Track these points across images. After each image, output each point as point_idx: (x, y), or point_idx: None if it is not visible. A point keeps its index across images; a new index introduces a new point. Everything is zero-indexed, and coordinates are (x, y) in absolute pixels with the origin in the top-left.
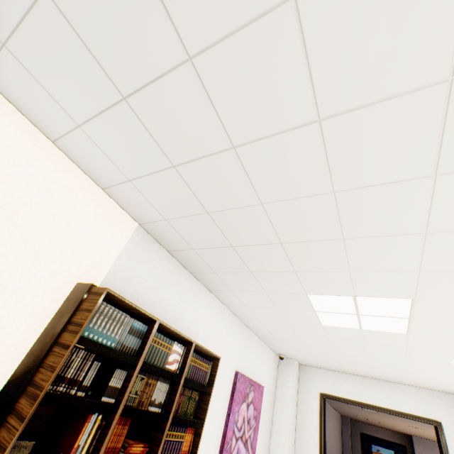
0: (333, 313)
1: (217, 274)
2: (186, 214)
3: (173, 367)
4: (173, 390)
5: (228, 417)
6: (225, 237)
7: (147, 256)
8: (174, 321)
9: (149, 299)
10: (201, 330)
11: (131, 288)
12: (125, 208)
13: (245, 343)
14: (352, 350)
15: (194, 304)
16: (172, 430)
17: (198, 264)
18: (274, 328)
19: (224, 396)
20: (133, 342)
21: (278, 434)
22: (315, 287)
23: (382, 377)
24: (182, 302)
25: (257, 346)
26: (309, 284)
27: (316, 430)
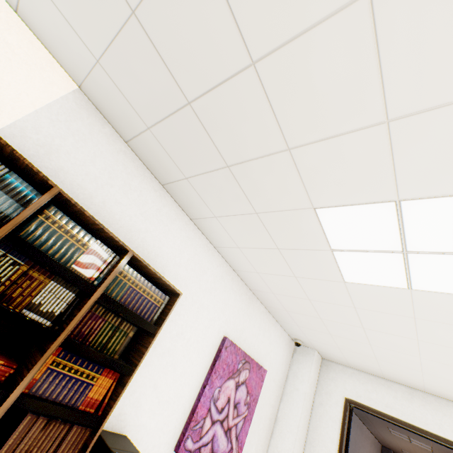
0: (361, 252)
1: (190, 183)
2: (112, 32)
3: (87, 274)
4: (81, 304)
5: (203, 389)
6: (174, 81)
7: (88, 134)
8: (126, 236)
9: (84, 190)
10: (172, 265)
11: (53, 163)
12: (53, 51)
13: (244, 308)
14: (396, 337)
15: (164, 228)
16: (70, 361)
17: (165, 163)
18: (282, 292)
19: (201, 361)
20: (4, 204)
21: (281, 436)
22: (326, 188)
23: (444, 394)
24: (144, 217)
25: (263, 319)
26: (315, 179)
27: (333, 445)
